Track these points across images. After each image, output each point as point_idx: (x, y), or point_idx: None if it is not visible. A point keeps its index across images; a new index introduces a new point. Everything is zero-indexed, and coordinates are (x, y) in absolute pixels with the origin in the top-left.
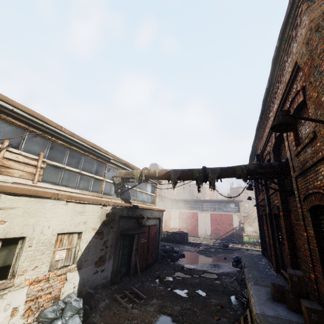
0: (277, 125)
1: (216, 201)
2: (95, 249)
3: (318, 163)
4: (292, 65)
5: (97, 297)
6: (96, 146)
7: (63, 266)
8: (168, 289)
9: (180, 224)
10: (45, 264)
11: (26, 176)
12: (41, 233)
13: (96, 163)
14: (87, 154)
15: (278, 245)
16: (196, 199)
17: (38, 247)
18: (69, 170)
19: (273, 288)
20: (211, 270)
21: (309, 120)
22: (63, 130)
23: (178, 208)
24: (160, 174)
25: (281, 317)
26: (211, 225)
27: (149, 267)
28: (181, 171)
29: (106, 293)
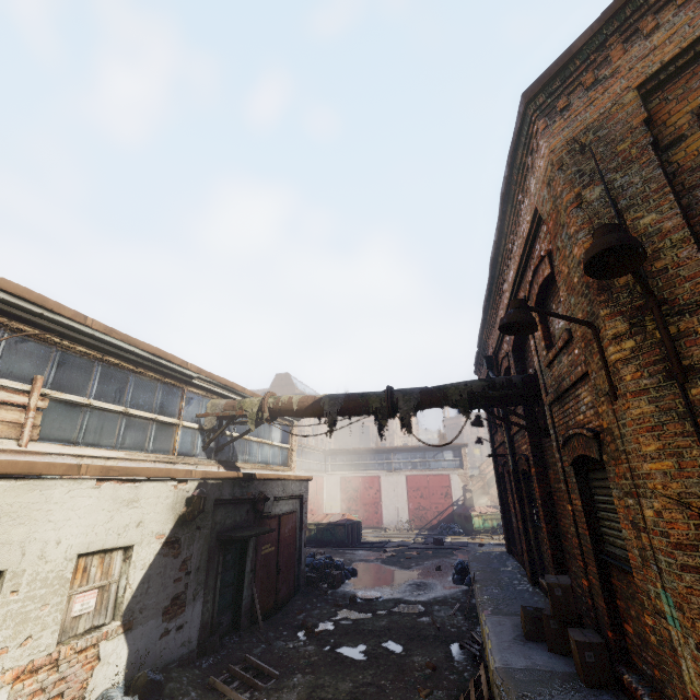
0: (509, 323)
1: (416, 448)
2: (164, 581)
3: (578, 384)
4: (531, 211)
5: (170, 689)
6: (163, 353)
7: (89, 627)
8: (325, 650)
9: (344, 504)
10: (49, 629)
11: (2, 432)
12: (41, 558)
13: (162, 389)
14: (142, 370)
15: (532, 530)
16: (376, 447)
17: (33, 592)
18: (101, 410)
19: (523, 616)
20: (412, 596)
21: (555, 316)
22: (89, 324)
23: (340, 470)
24: (301, 406)
25: (537, 668)
26: (409, 500)
27: (282, 606)
28: (345, 399)
29: (189, 678)
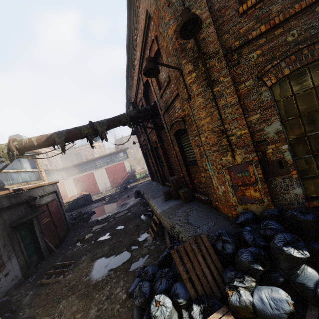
0: (147, 71)
1: (107, 155)
2: None
3: (174, 100)
4: (145, 12)
5: (15, 299)
6: None
7: None
8: (92, 243)
9: (78, 190)
10: None
11: None
12: None
13: None
14: None
15: (160, 168)
16: (87, 160)
17: None
18: None
19: (164, 194)
20: (121, 209)
21: (166, 66)
22: None
23: (71, 176)
24: (39, 142)
25: (172, 206)
26: (109, 178)
27: (63, 239)
28: (66, 132)
29: (25, 289)
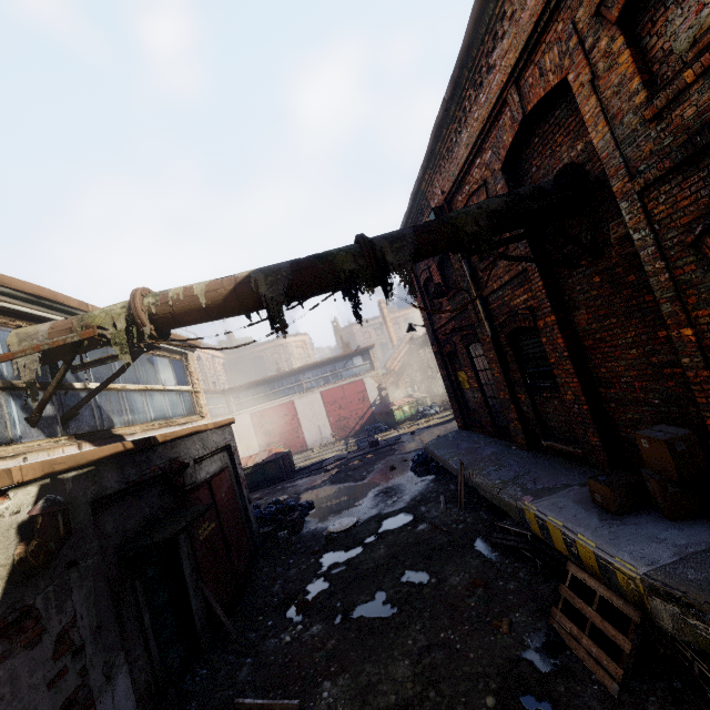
0: None
1: (325, 362)
2: (20, 706)
3: None
4: None
5: None
6: None
7: None
8: (337, 623)
9: (261, 440)
10: None
11: None
12: None
13: None
14: None
15: (527, 395)
16: (282, 373)
17: None
18: None
19: (609, 490)
20: (389, 506)
21: None
22: None
23: (247, 407)
24: (214, 298)
25: (693, 552)
26: (329, 415)
27: (245, 585)
28: (292, 268)
29: None
